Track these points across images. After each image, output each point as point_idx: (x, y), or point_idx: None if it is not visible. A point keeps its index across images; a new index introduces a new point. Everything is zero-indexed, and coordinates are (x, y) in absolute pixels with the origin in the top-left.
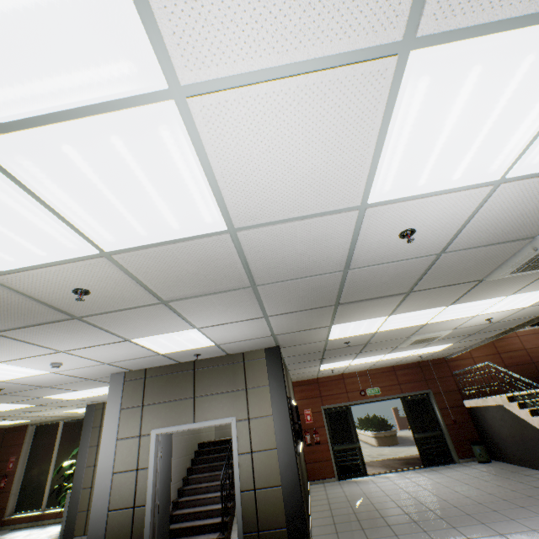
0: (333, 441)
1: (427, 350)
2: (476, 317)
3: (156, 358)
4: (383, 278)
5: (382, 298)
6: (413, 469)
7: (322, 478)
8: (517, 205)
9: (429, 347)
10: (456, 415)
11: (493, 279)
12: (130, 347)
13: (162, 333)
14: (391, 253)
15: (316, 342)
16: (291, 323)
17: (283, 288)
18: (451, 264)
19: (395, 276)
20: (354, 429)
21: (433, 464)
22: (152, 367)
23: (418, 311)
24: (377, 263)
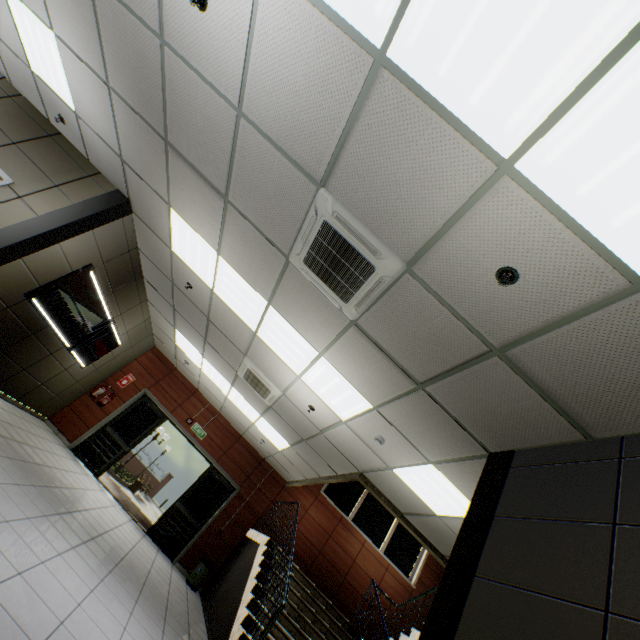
0: (115, 423)
1: (268, 432)
2: (300, 385)
3: (29, 76)
4: (198, 117)
5: (206, 184)
6: (134, 519)
7: (61, 431)
8: (289, 54)
9: (269, 423)
10: (229, 531)
11: (293, 260)
12: (5, 7)
13: (27, 2)
14: (196, 43)
15: (163, 242)
16: (134, 144)
17: (115, 16)
18: (254, 165)
19: (208, 127)
20: (143, 437)
21: (156, 539)
22: (28, 100)
23: (244, 279)
24: (188, 59)
